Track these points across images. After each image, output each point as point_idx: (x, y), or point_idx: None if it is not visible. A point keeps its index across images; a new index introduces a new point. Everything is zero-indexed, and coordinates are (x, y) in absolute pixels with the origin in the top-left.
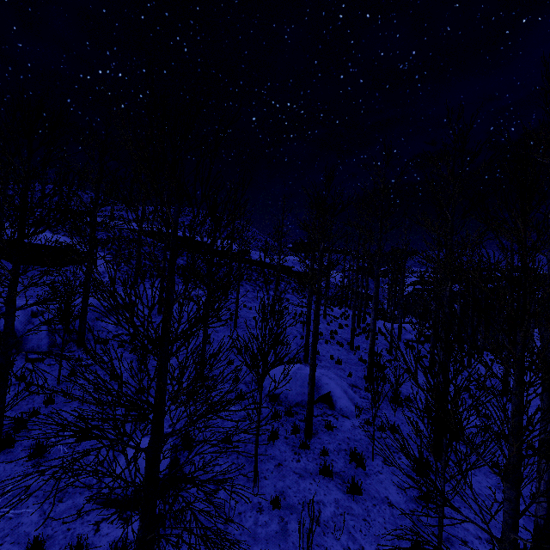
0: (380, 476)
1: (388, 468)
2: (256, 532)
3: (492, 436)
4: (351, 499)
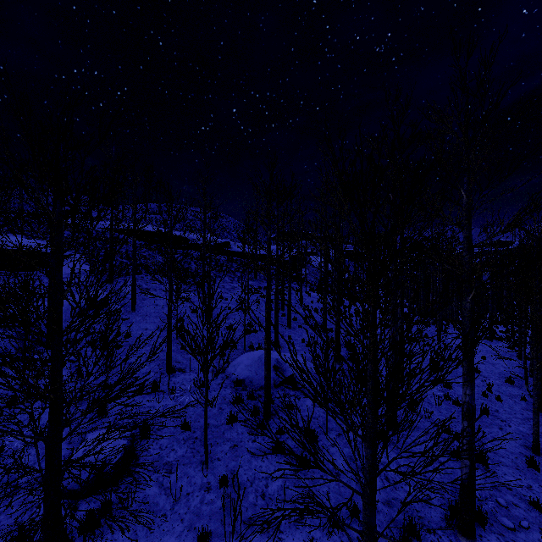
0: (332, 449)
1: (341, 441)
2: (201, 510)
3: (450, 404)
4: (299, 473)
